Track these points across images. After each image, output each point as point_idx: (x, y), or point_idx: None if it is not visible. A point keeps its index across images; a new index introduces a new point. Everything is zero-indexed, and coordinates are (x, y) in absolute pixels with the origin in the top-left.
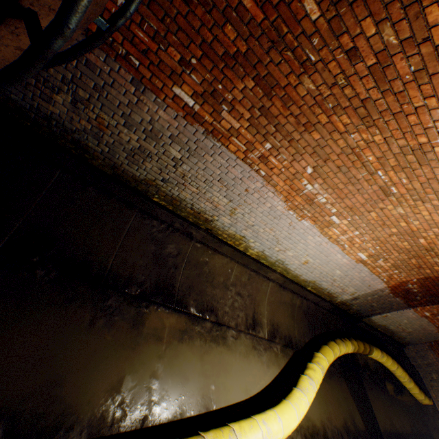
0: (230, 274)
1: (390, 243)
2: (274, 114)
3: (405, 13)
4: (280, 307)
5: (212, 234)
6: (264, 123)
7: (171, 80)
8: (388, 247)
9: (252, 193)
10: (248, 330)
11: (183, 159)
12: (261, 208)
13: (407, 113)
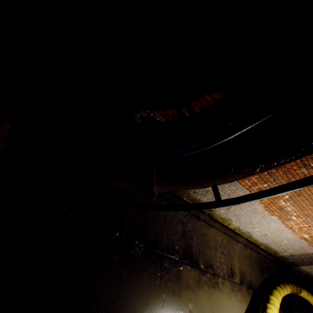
0: (217, 239)
1: None
2: (275, 175)
3: None
4: (244, 260)
5: (210, 216)
6: (267, 177)
7: None
8: None
9: None
10: (229, 278)
11: None
12: (247, 208)
13: None
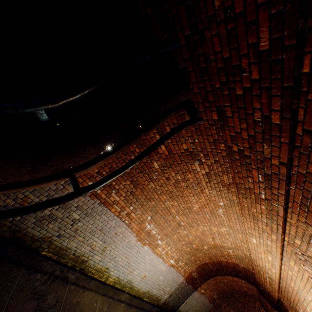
0: (95, 307)
1: (183, 250)
2: (136, 194)
3: (182, 173)
4: None
5: (84, 272)
6: (131, 198)
7: (89, 179)
8: (182, 252)
9: (119, 234)
10: None
11: (80, 219)
12: (122, 243)
13: (184, 196)
